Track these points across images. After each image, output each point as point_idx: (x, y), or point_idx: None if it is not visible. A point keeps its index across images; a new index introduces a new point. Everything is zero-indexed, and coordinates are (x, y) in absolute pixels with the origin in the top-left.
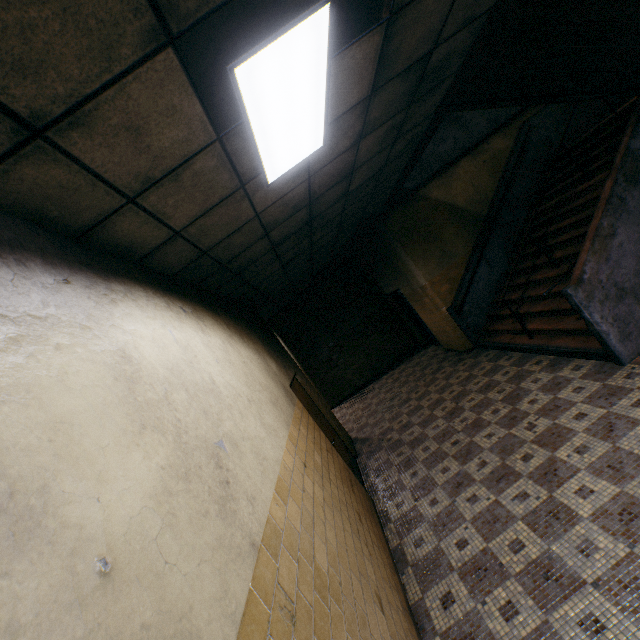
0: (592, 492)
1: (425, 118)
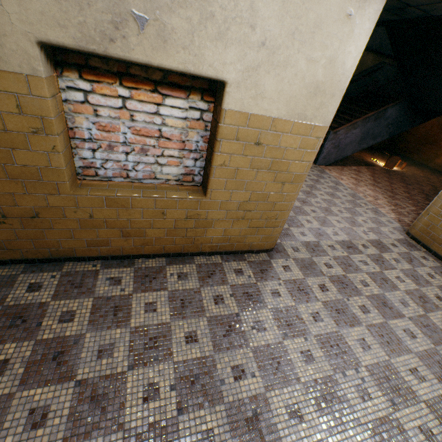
0: None
1: (380, 19)
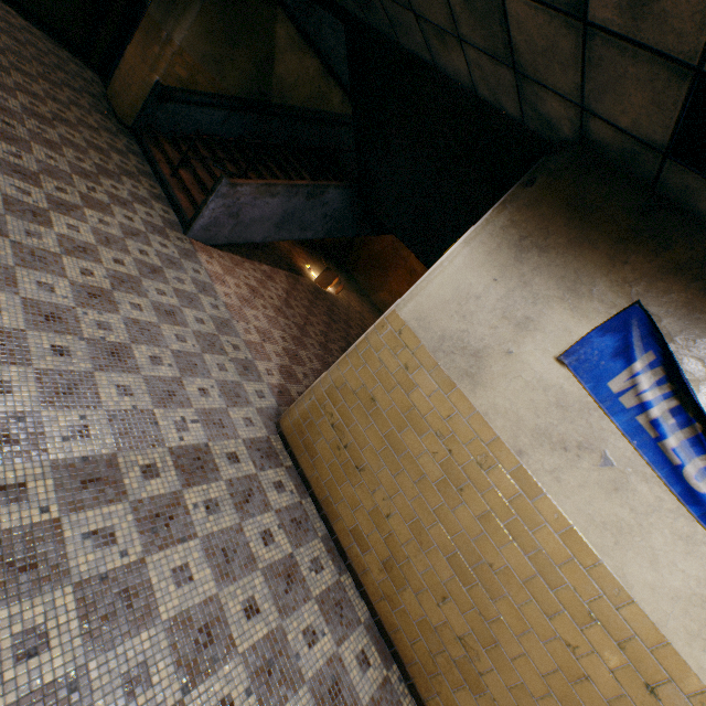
0: (79, 233)
1: None
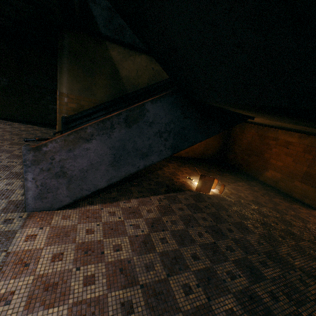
0: None
1: None
